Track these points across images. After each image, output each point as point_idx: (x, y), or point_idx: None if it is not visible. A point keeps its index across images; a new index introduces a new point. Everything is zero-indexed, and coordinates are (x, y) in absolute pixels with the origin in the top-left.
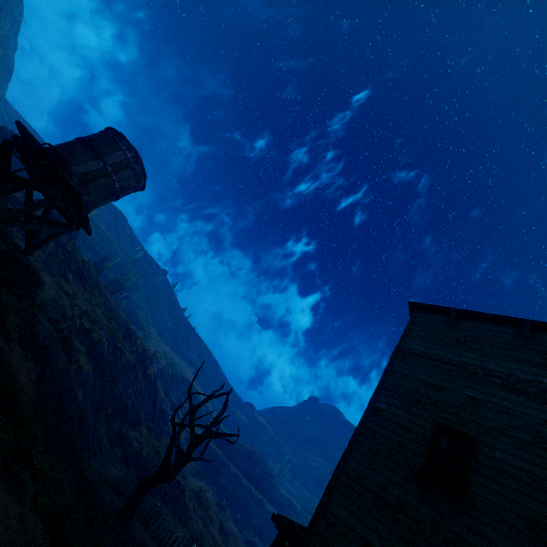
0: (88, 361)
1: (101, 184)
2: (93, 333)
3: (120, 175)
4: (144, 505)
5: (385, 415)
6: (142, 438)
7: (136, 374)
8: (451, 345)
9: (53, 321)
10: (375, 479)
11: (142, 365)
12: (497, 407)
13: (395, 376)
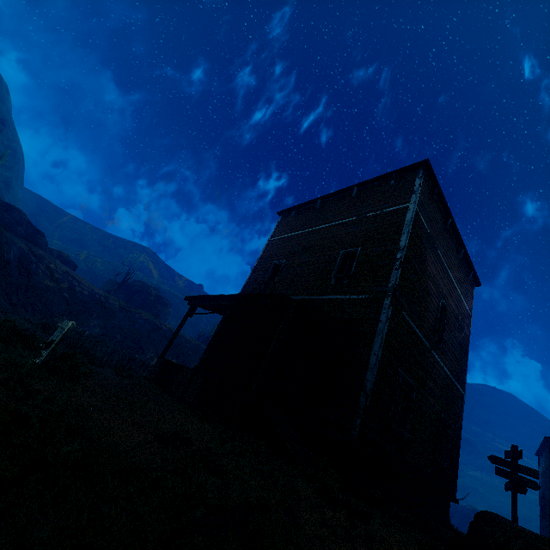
0: None
1: None
2: None
3: None
4: None
5: None
6: None
7: None
8: None
9: None
10: None
11: None
12: None
13: None
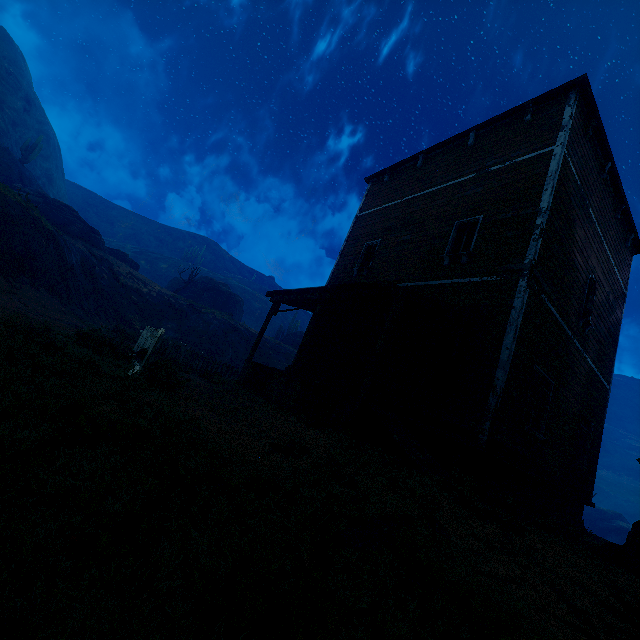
0: None
1: None
2: None
3: None
4: None
5: None
6: None
7: None
8: None
9: None
10: None
11: None
12: None
13: None
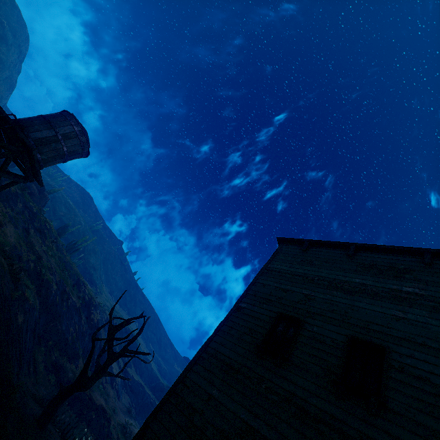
0: (36, 297)
1: (52, 147)
2: (44, 276)
3: (68, 142)
4: (64, 418)
5: (244, 311)
6: (77, 371)
7: (80, 316)
8: (300, 263)
9: (7, 258)
10: (227, 353)
11: (87, 310)
12: (321, 299)
13: (257, 286)
